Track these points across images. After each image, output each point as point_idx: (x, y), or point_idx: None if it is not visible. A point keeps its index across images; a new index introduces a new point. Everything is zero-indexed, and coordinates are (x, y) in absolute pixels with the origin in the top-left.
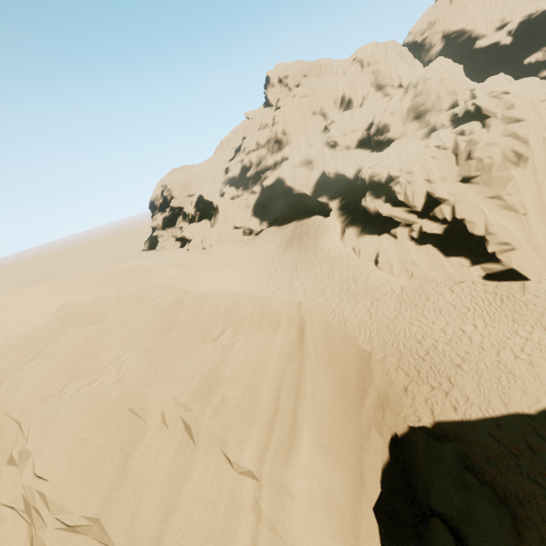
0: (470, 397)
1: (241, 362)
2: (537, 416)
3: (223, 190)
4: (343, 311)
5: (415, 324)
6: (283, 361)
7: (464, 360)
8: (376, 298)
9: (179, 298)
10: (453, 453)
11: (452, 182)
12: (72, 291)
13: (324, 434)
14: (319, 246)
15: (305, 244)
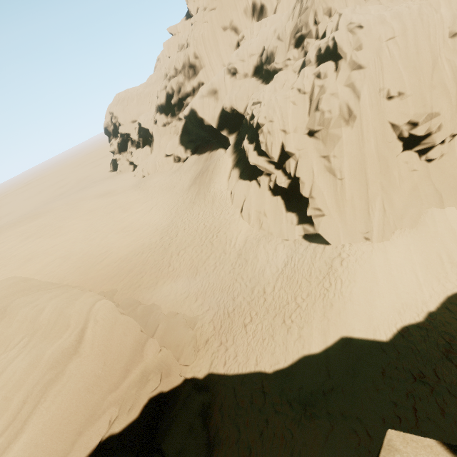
0: (238, 355)
1: (9, 377)
2: (271, 375)
3: (155, 118)
4: (198, 263)
5: (238, 281)
6: (44, 371)
7: (251, 320)
8: (225, 250)
9: (5, 306)
10: (200, 403)
11: (300, 135)
12: (17, 243)
13: (46, 432)
14: (209, 188)
15: (203, 183)
